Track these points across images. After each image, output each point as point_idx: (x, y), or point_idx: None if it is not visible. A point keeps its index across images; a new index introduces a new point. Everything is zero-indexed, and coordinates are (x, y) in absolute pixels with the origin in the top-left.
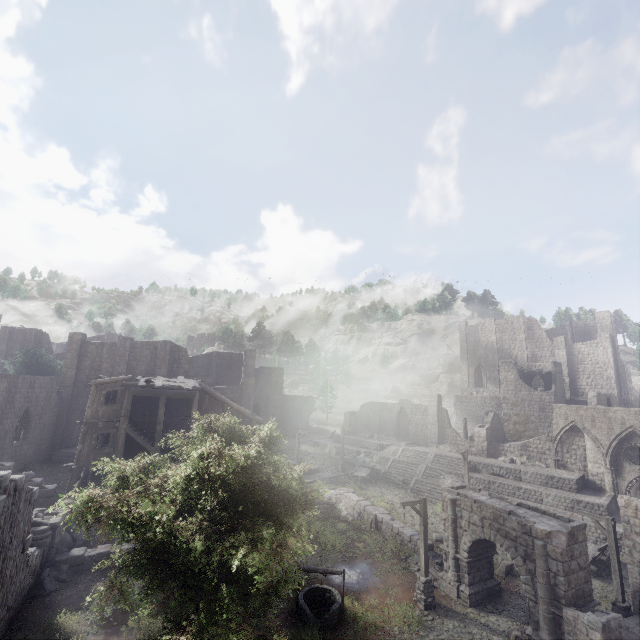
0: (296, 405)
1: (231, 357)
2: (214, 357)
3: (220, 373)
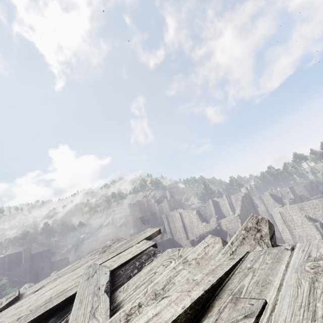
0: (59, 264)
1: (17, 254)
2: (7, 257)
3: (11, 264)
